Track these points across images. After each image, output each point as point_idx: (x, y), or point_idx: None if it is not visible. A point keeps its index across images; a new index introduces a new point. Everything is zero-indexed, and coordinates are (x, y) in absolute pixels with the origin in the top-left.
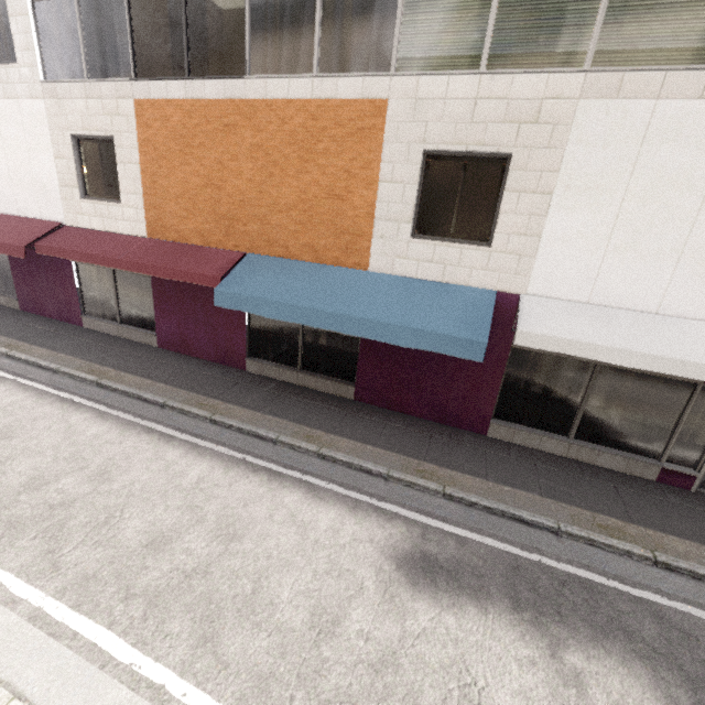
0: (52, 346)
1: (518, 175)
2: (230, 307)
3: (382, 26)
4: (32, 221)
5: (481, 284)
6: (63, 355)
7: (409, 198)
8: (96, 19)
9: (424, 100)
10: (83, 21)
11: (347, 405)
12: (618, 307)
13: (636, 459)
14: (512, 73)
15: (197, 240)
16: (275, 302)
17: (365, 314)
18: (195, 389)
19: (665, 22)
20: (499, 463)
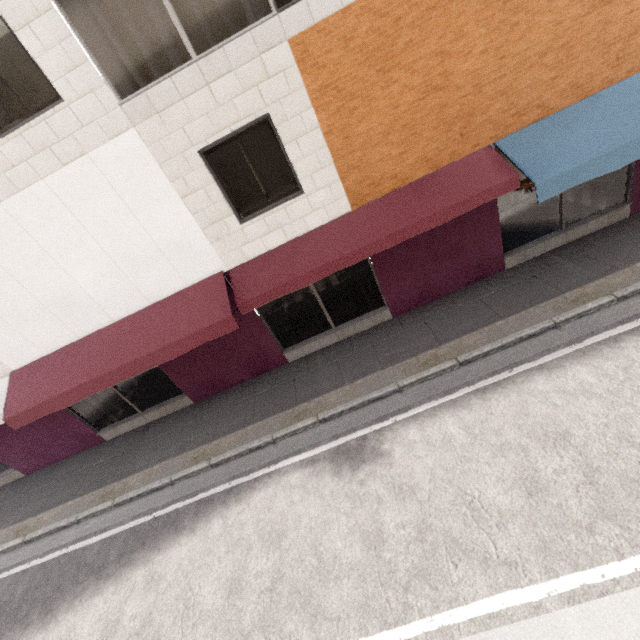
0: (325, 387)
1: None
2: (560, 191)
3: None
4: (182, 296)
5: None
6: (359, 381)
7: None
8: None
9: None
10: None
11: (639, 221)
12: None
13: None
14: None
15: (423, 170)
16: (619, 148)
17: None
18: (529, 302)
19: None
20: None
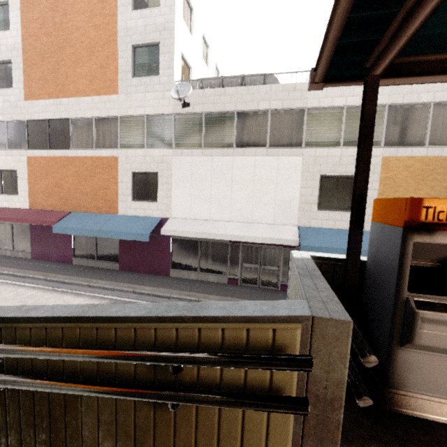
0: None
1: (161, 179)
2: (59, 233)
3: (115, 135)
4: None
5: (157, 216)
6: None
7: (129, 187)
8: (14, 129)
9: (129, 157)
10: (8, 130)
11: (114, 272)
12: (199, 219)
13: (218, 276)
14: (153, 149)
15: (51, 208)
16: (77, 228)
17: (110, 229)
18: (43, 271)
19: (190, 137)
20: (166, 283)
